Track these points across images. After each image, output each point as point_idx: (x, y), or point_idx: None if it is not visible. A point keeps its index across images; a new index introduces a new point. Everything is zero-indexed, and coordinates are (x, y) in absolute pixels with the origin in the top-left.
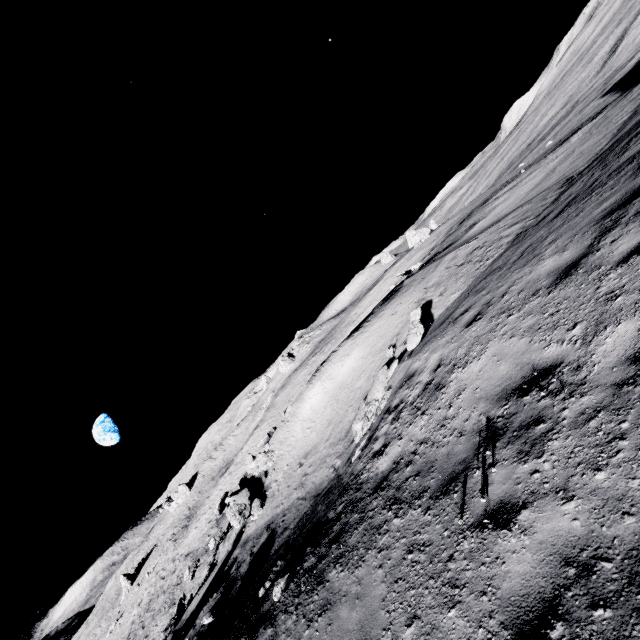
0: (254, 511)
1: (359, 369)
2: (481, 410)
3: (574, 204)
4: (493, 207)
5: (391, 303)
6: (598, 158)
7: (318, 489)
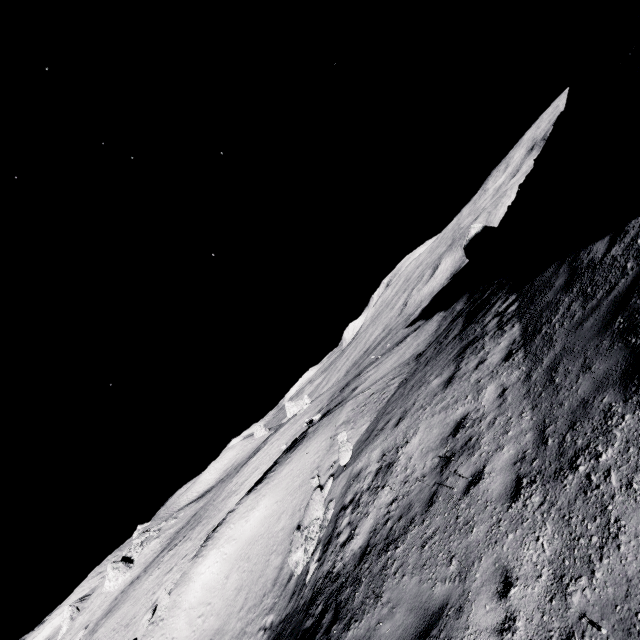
0: None
1: (276, 512)
2: (432, 457)
3: (433, 359)
4: (367, 376)
5: (299, 448)
6: (432, 343)
7: None
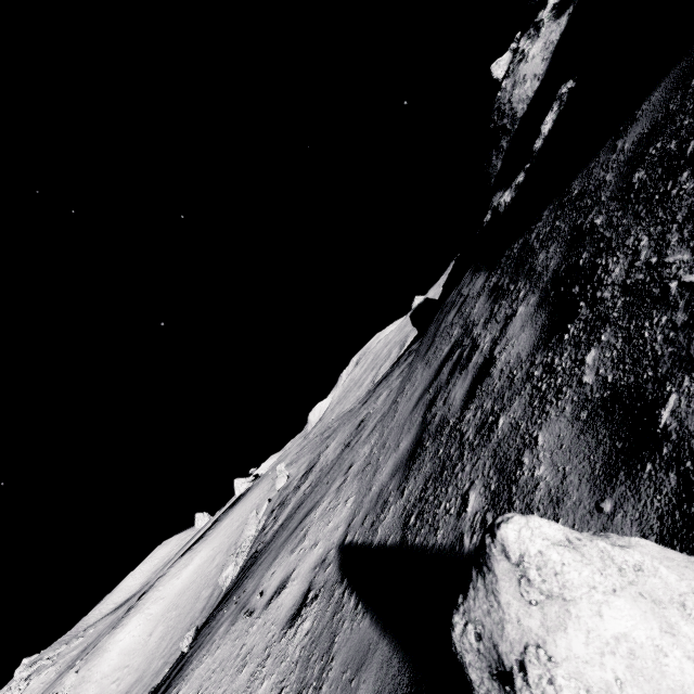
0: None
1: (211, 556)
2: (341, 447)
3: None
4: None
5: (242, 500)
6: None
7: None
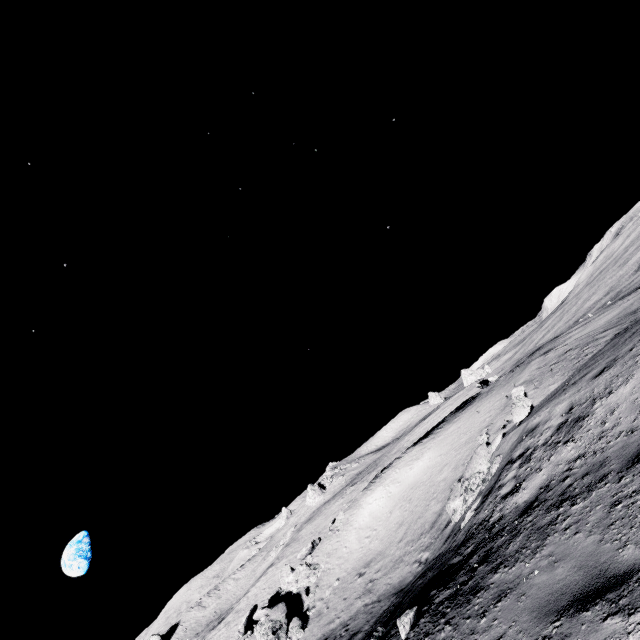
0: (292, 632)
1: (439, 464)
2: None
3: None
4: (568, 337)
5: (468, 408)
6: None
7: (399, 586)
